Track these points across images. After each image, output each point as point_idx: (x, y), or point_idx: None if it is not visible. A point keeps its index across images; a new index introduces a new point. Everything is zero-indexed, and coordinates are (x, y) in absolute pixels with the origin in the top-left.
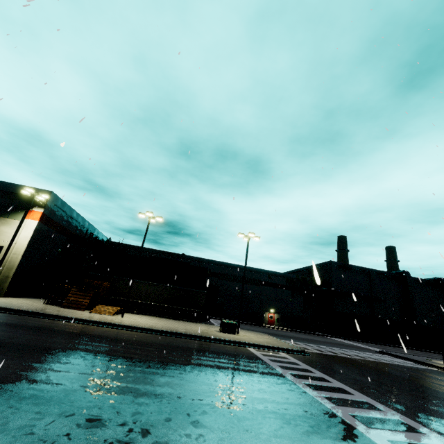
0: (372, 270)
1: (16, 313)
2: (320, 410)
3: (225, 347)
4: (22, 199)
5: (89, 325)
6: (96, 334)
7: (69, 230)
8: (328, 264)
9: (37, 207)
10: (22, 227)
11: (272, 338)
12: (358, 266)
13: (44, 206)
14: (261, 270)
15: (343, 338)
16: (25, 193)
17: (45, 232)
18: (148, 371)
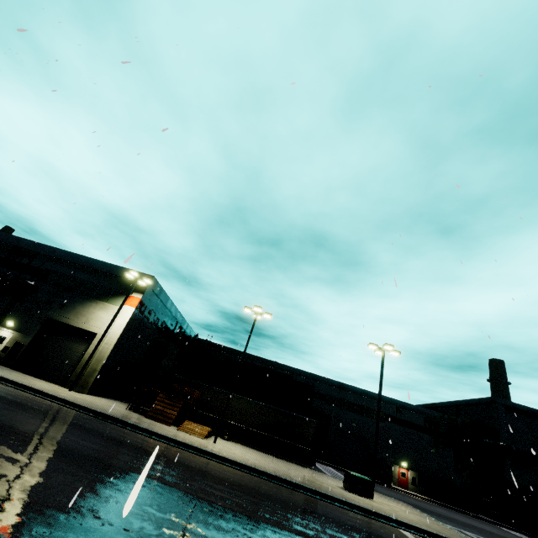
0: None
1: (104, 419)
2: None
3: (368, 523)
4: (123, 283)
5: (182, 449)
6: (195, 467)
7: (160, 321)
8: (490, 402)
9: (137, 292)
10: (119, 313)
11: (425, 517)
12: None
13: (144, 292)
14: (387, 399)
15: (531, 536)
16: (128, 276)
17: (139, 321)
18: None
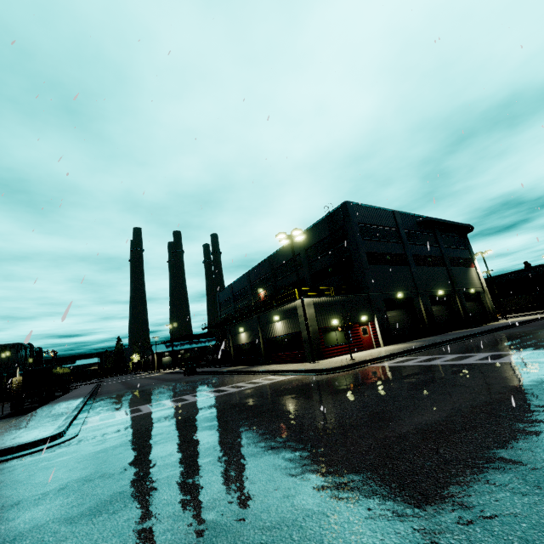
0: None
1: None
2: None
3: None
4: None
5: None
6: None
7: None
8: None
9: None
10: None
11: None
12: None
13: None
14: None
15: None
16: None
17: None
18: None
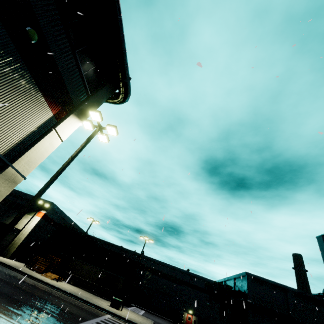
0: (287, 287)
1: (3, 265)
2: (68, 322)
3: (91, 308)
4: (39, 205)
5: (31, 278)
6: (25, 281)
7: (58, 224)
8: (245, 275)
9: (43, 210)
10: (33, 220)
11: (146, 321)
12: (272, 281)
13: (47, 210)
14: (185, 271)
15: None
16: (40, 202)
17: (43, 224)
18: (20, 292)
